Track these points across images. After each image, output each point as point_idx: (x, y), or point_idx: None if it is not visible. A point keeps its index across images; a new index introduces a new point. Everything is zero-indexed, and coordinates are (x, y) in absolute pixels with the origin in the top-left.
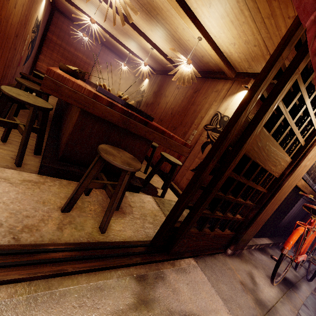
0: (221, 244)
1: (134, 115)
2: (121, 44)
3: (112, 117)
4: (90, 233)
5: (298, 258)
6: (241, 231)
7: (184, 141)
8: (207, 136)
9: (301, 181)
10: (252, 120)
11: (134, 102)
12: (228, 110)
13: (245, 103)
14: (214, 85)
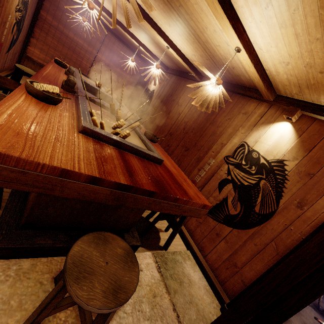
0: None
1: (133, 187)
2: (130, 33)
3: (96, 195)
4: None
5: None
6: None
7: (203, 204)
8: (228, 171)
9: None
10: None
11: (138, 124)
12: (259, 144)
13: None
14: (243, 105)
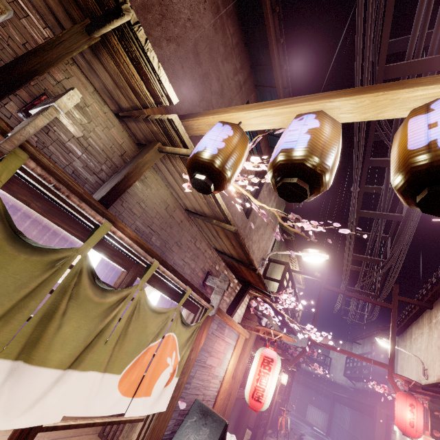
0: (262, 435)
1: None
2: None
3: None
4: None
5: (282, 431)
6: (266, 426)
7: None
8: None
9: (276, 397)
10: None
11: None
12: None
13: None
14: None
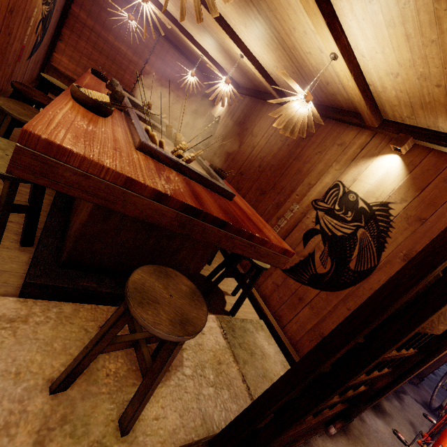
0: (323, 422)
1: (203, 212)
2: (191, 38)
3: (160, 217)
4: (100, 442)
5: None
6: (358, 404)
7: (285, 248)
8: (316, 219)
9: None
10: (445, 276)
11: (202, 153)
12: (358, 184)
13: (444, 247)
14: (338, 133)
